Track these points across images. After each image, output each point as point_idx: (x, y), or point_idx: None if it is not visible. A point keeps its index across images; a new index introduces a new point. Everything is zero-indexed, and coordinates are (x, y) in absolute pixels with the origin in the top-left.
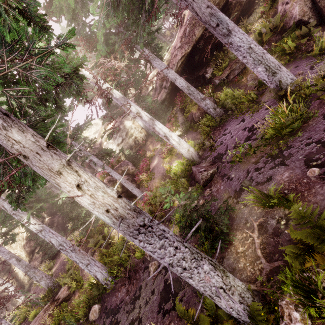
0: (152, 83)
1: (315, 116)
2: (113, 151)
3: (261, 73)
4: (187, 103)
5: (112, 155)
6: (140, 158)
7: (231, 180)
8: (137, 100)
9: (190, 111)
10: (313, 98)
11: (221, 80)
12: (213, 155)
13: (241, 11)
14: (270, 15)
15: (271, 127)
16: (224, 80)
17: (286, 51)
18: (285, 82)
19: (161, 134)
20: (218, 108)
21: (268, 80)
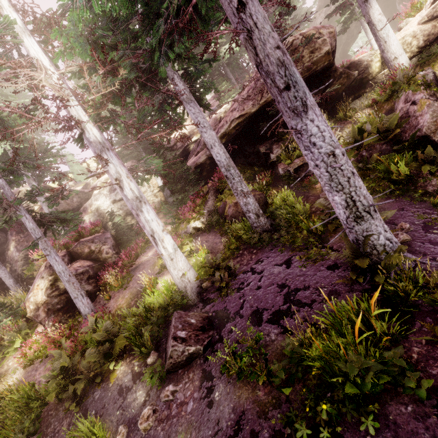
0: (198, 133)
1: (420, 393)
2: (76, 218)
3: (338, 207)
4: (228, 185)
5: (100, 214)
6: (135, 236)
7: (209, 407)
8: (155, 150)
9: (224, 201)
10: (419, 312)
11: (287, 173)
12: (218, 304)
13: (347, 87)
14: (383, 110)
15: (315, 355)
16: (291, 173)
17: (392, 174)
18: (375, 243)
19: (147, 229)
20: (263, 216)
21: (346, 225)
